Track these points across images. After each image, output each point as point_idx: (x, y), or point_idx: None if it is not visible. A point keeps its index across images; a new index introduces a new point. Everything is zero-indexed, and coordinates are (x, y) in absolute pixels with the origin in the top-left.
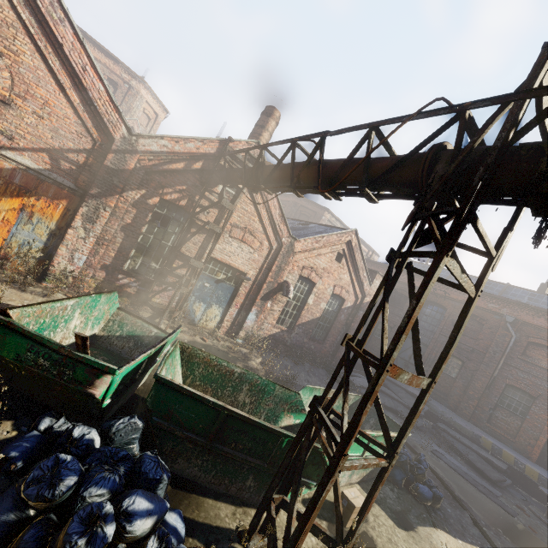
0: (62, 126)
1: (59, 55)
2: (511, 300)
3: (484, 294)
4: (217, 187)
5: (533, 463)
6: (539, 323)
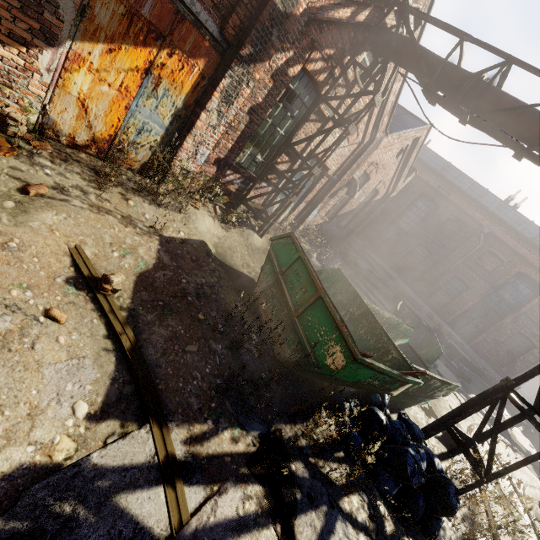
0: None
1: None
2: (496, 215)
3: (477, 204)
4: (361, 56)
5: (445, 324)
6: (504, 239)
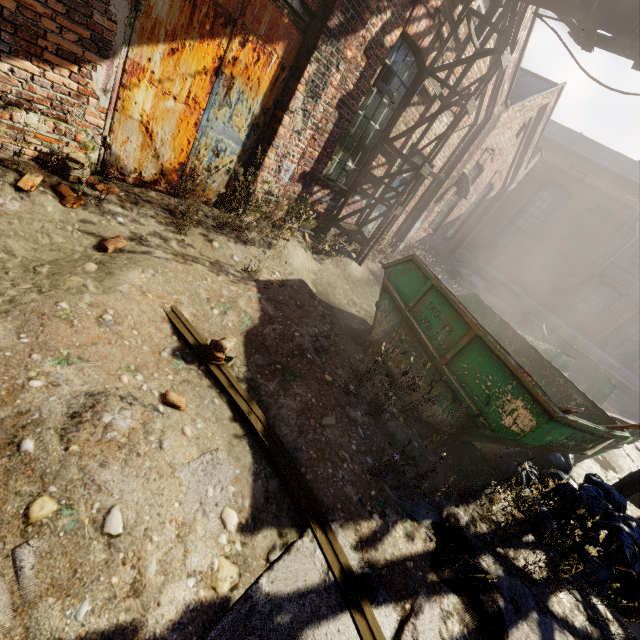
0: None
1: None
2: None
3: (628, 183)
4: (475, 1)
5: (594, 345)
6: None
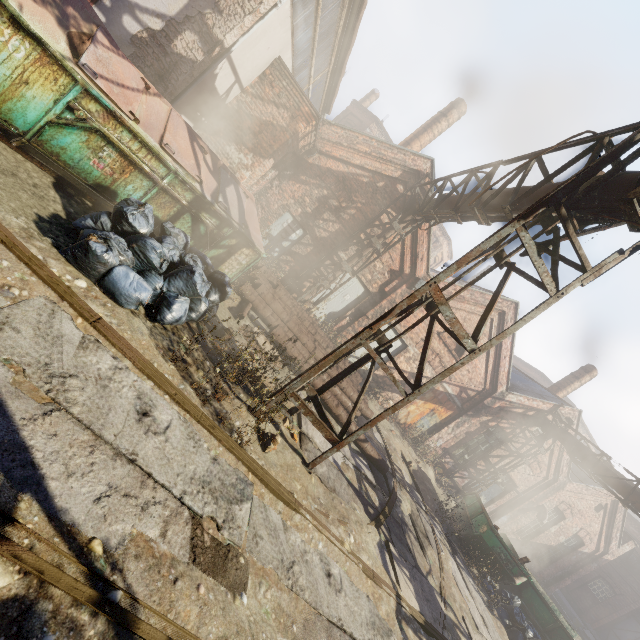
0: (475, 377)
1: (496, 348)
2: None
3: None
4: (534, 427)
5: None
6: None
